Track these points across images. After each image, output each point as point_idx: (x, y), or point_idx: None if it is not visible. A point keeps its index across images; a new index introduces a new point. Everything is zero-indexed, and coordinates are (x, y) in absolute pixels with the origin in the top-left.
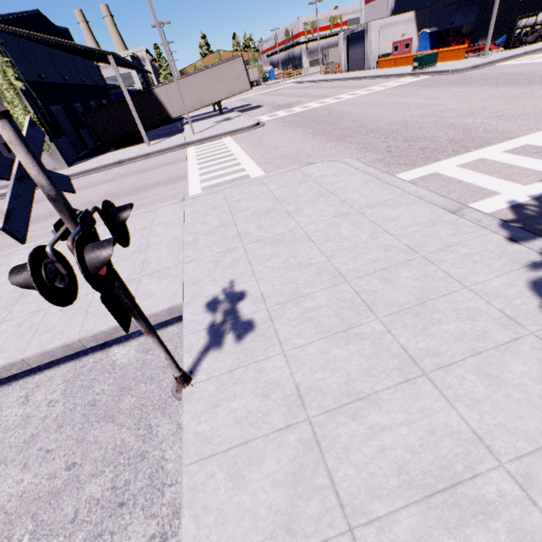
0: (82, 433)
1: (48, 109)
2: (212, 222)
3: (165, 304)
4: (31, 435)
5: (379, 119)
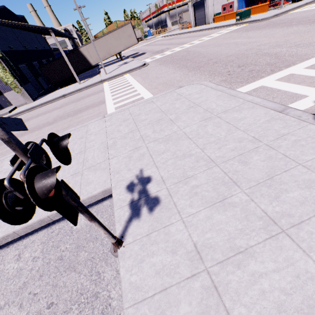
0: (55, 280)
1: (17, 67)
2: (124, 130)
3: (100, 188)
4: (23, 283)
5: (220, 54)
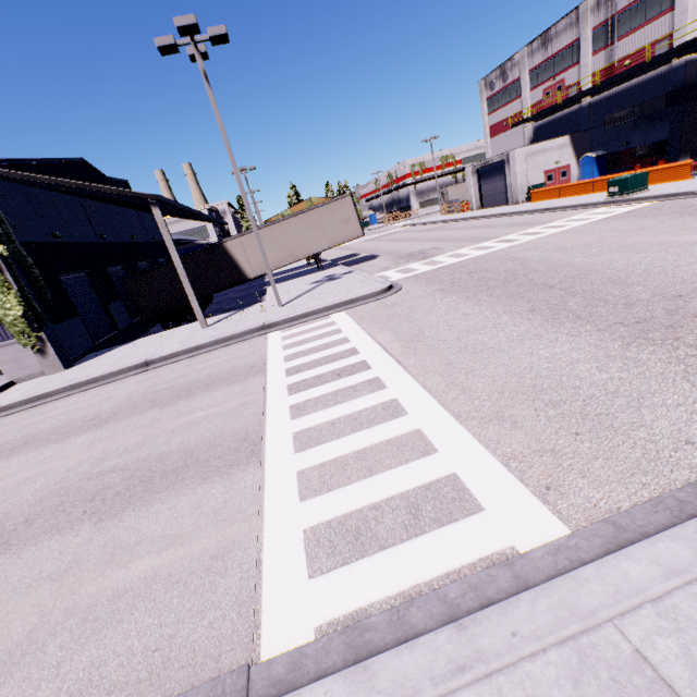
0: None
1: (55, 279)
2: None
3: None
4: None
5: None
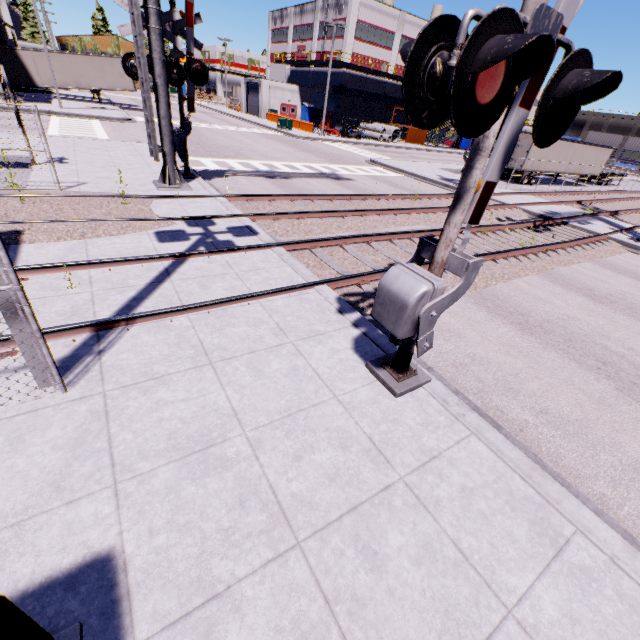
0: None
1: None
2: (61, 145)
3: (26, 155)
4: None
5: (213, 142)
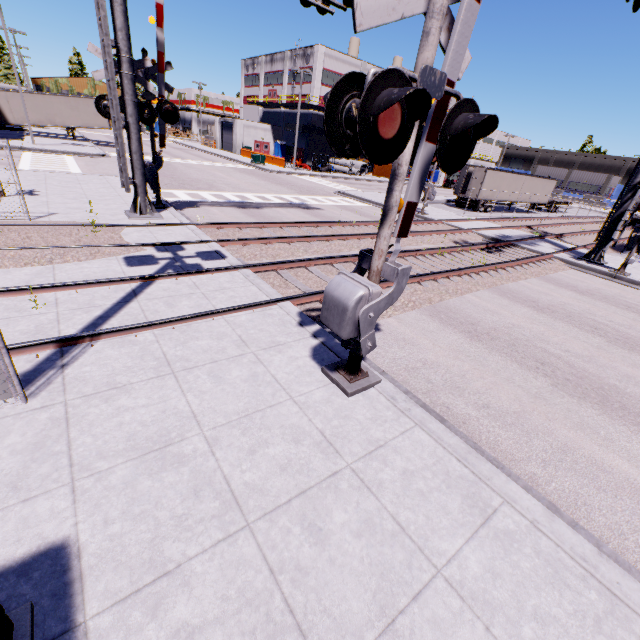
0: None
1: None
2: (32, 178)
3: None
4: None
5: (187, 175)
